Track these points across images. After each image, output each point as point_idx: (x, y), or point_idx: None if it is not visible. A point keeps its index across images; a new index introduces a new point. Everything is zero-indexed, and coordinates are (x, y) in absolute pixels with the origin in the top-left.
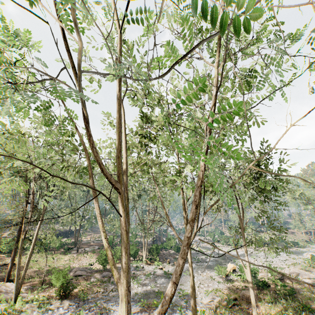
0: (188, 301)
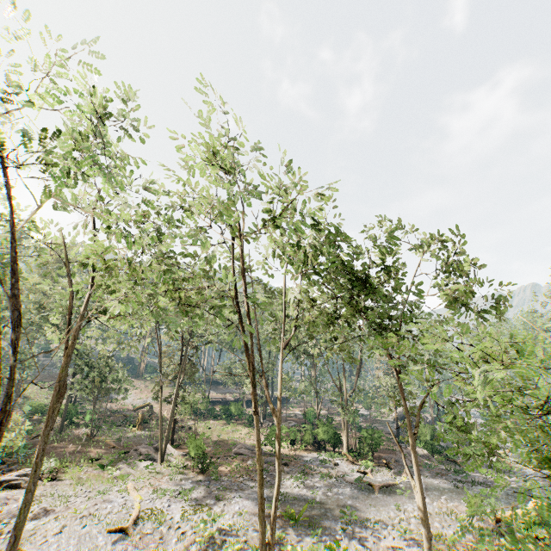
0: (351, 532)
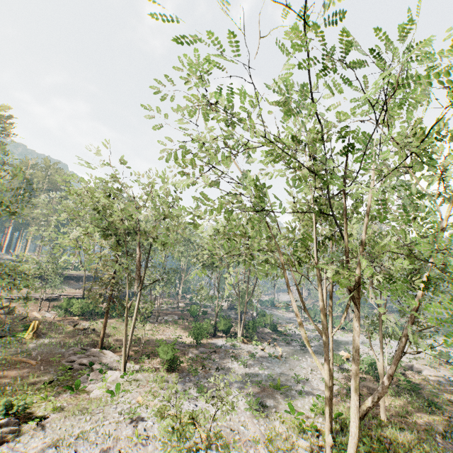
0: (305, 387)
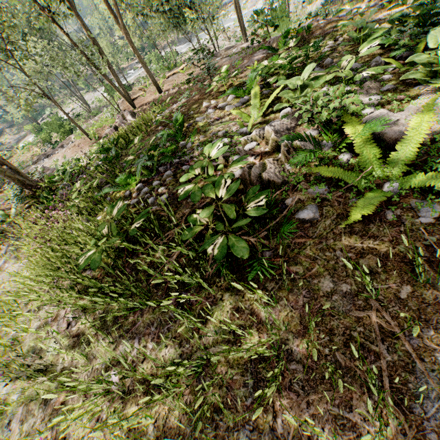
0: None
